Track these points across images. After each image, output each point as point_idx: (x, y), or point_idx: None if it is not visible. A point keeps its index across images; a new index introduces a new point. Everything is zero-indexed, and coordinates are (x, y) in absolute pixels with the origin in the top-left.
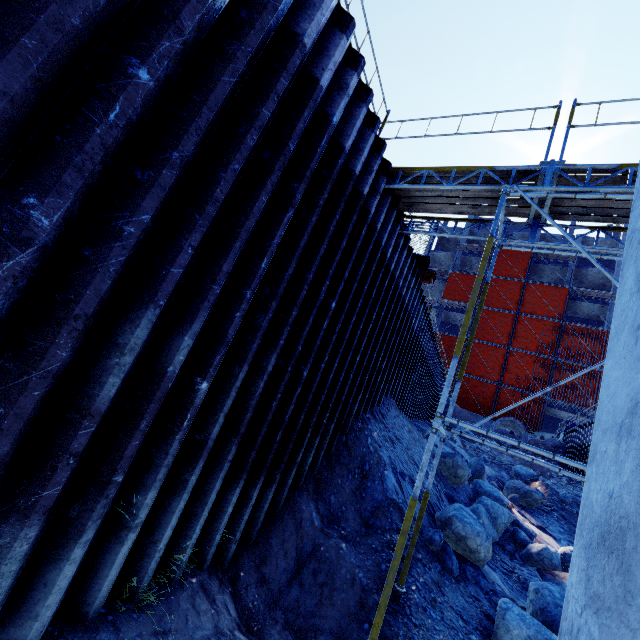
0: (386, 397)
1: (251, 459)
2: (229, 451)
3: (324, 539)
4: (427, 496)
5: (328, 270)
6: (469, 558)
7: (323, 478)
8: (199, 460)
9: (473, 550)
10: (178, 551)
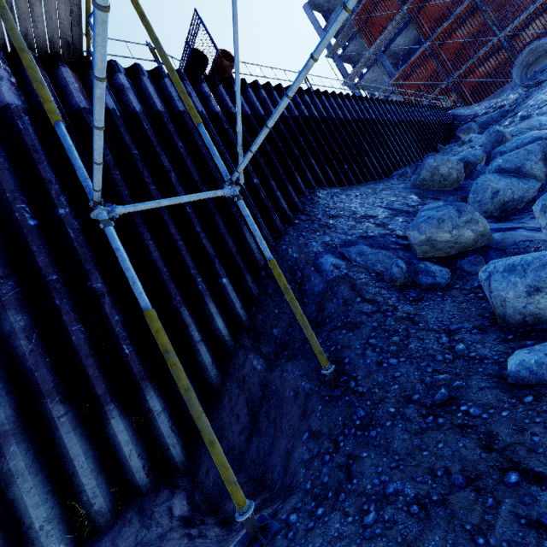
0: (305, 196)
1: (101, 392)
2: (50, 412)
3: (269, 376)
4: (272, 266)
5: (5, 197)
6: (466, 248)
7: (259, 322)
8: (3, 449)
9: (453, 240)
10: (86, 506)
